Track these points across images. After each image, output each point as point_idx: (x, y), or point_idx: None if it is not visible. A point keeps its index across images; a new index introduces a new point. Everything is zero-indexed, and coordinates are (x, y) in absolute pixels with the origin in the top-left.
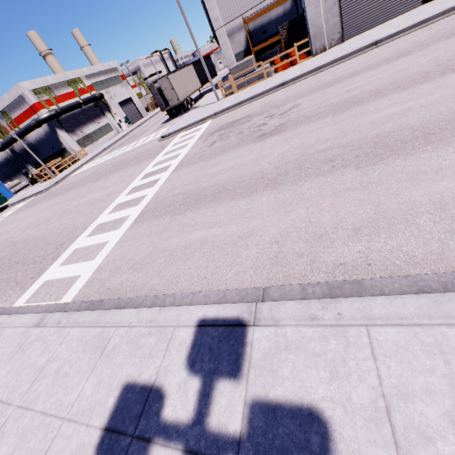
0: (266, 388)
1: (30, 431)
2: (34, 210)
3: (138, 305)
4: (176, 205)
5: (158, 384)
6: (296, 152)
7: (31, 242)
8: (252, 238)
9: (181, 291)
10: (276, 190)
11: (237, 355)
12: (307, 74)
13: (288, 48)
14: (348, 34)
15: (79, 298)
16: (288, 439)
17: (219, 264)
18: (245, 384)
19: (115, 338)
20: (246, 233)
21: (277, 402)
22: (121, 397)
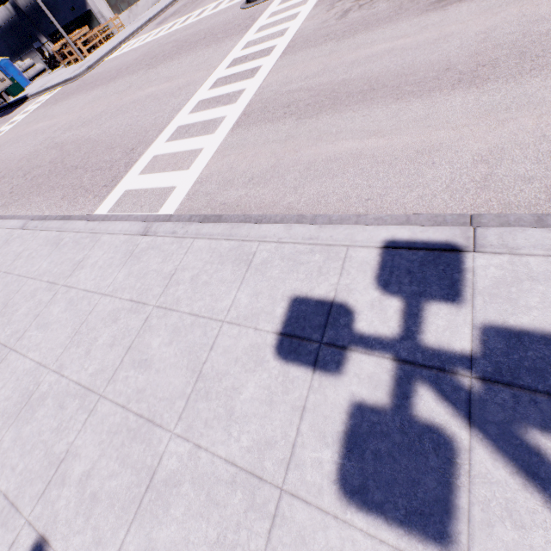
0: (504, 315)
1: (183, 328)
2: (69, 104)
3: (275, 223)
4: (300, 105)
5: (340, 301)
6: (513, 30)
7: (84, 144)
8: (441, 154)
9: (335, 213)
10: (476, 89)
11: (452, 281)
12: None
13: None
14: None
15: (183, 211)
16: (542, 362)
17: (389, 185)
18: (470, 310)
19: (262, 252)
20: (429, 147)
21: (522, 328)
22: (292, 309)
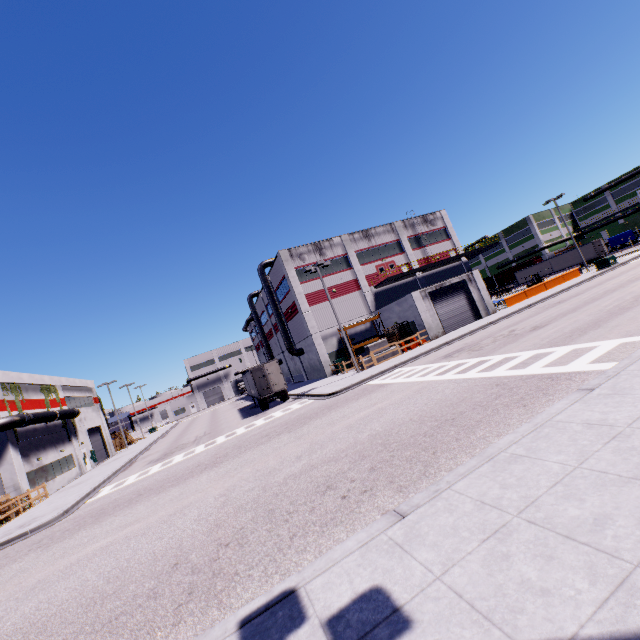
0: None
1: None
2: (146, 506)
3: None
4: (576, 333)
5: None
6: (599, 311)
7: (386, 432)
8: None
9: None
10: None
11: None
12: (460, 337)
13: (401, 339)
14: (445, 331)
15: None
16: None
17: None
18: None
19: None
20: None
21: None
22: None
